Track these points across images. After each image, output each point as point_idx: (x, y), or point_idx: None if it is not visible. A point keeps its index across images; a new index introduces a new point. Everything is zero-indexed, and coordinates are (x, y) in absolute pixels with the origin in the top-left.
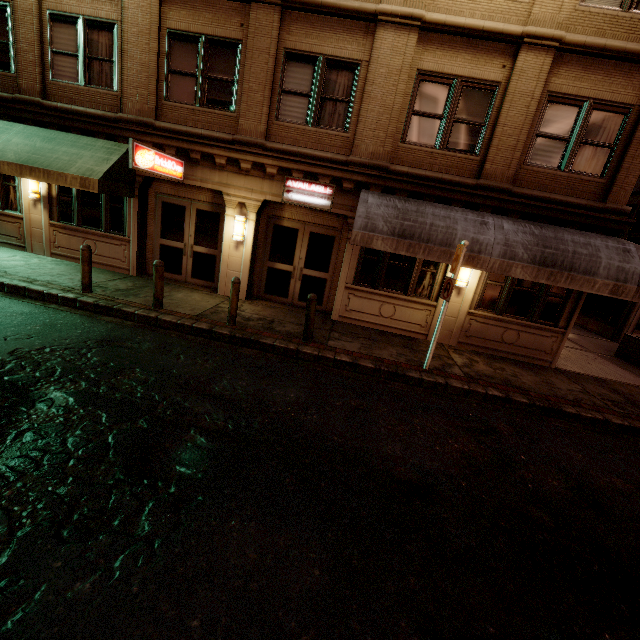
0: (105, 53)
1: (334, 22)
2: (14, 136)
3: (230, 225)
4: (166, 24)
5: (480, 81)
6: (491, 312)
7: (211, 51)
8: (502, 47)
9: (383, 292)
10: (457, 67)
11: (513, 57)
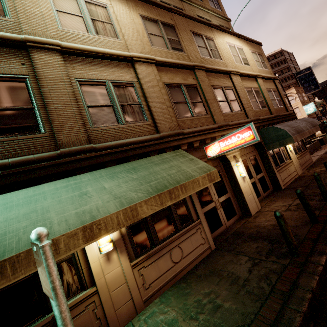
0: (132, 100)
1: (219, 75)
2: (98, 183)
3: (236, 170)
4: (162, 80)
5: (255, 88)
6: (297, 154)
7: (187, 90)
8: (253, 79)
9: (283, 165)
10: (249, 85)
11: (256, 81)
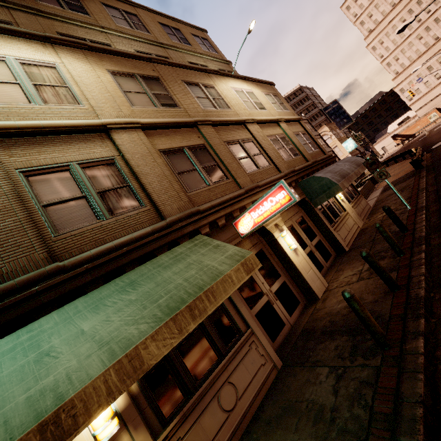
0: (115, 182)
1: (231, 127)
2: (72, 326)
3: (283, 243)
4: (155, 148)
5: (280, 134)
6: (351, 203)
7: (193, 153)
8: (274, 124)
9: (339, 221)
10: (272, 132)
11: (278, 126)
